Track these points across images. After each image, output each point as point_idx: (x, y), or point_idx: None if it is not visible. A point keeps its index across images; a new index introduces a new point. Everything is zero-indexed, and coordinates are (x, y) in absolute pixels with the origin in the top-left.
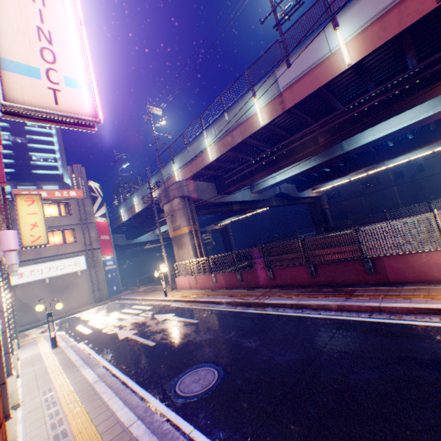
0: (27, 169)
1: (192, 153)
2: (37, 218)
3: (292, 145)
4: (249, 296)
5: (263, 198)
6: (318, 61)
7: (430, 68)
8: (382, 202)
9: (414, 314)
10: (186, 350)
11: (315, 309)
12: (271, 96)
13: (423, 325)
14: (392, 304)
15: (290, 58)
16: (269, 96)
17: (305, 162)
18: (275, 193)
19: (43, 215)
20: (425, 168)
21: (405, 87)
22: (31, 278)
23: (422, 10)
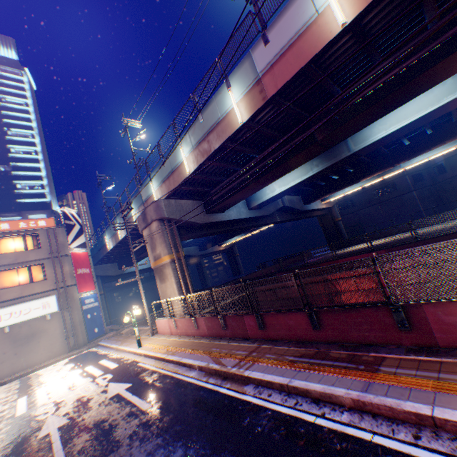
0: (11, 199)
1: (168, 166)
2: None
3: (284, 146)
4: (228, 358)
5: (263, 214)
6: (302, 28)
7: None
8: (402, 210)
9: None
10: None
11: (316, 401)
12: (248, 85)
13: None
14: None
15: (267, 31)
16: (246, 85)
17: (306, 168)
18: (277, 208)
19: None
20: (447, 168)
21: (425, 53)
22: None
23: None
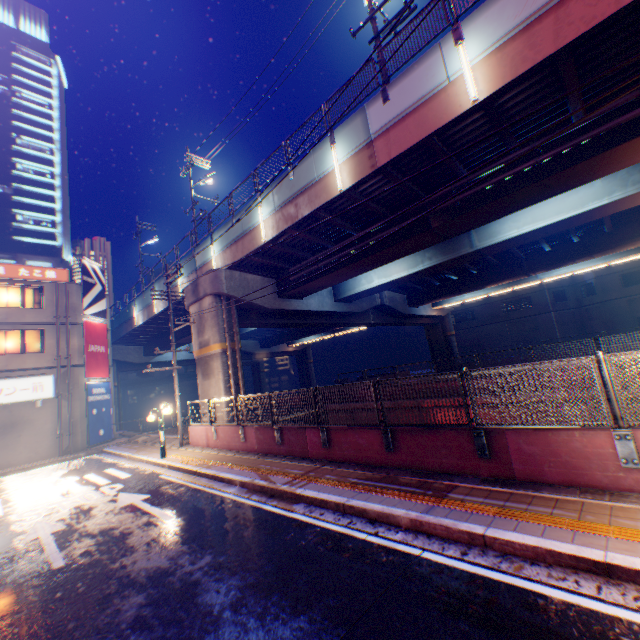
0: (6, 234)
1: (239, 227)
2: None
3: (391, 228)
4: (279, 475)
5: (354, 310)
6: (429, 94)
7: (604, 123)
8: (534, 334)
9: (548, 565)
10: (96, 594)
11: (373, 521)
12: (357, 146)
13: (562, 602)
14: (508, 533)
15: (389, 87)
16: (354, 146)
17: (416, 260)
18: (373, 305)
19: None
20: (597, 290)
21: (565, 149)
22: None
23: (593, 17)
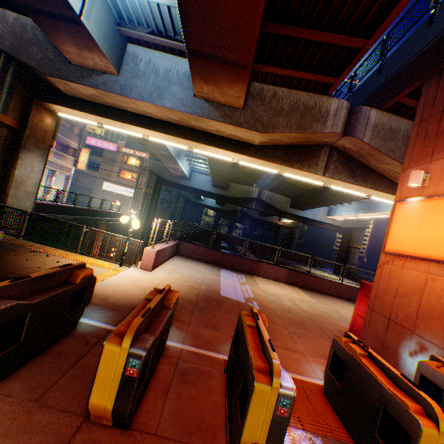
0: None
1: None
2: (86, 159)
3: None
4: None
5: (226, 195)
6: None
7: None
8: None
9: None
10: None
11: None
12: None
13: None
14: None
15: None
16: None
17: None
18: (247, 197)
19: (88, 158)
20: None
21: None
22: (111, 189)
23: None
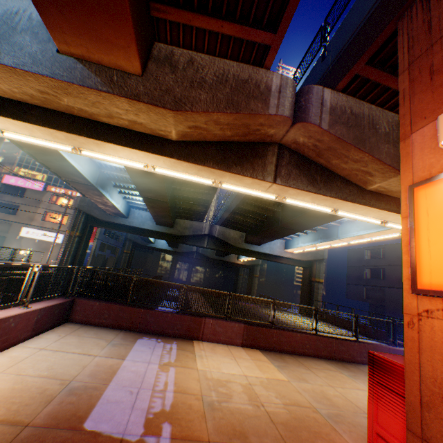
0: None
1: None
2: None
3: None
4: None
5: (173, 232)
6: None
7: None
8: None
9: None
10: None
11: None
12: None
13: None
14: None
15: None
16: None
17: None
18: (197, 233)
19: None
20: None
21: None
22: (32, 236)
23: None
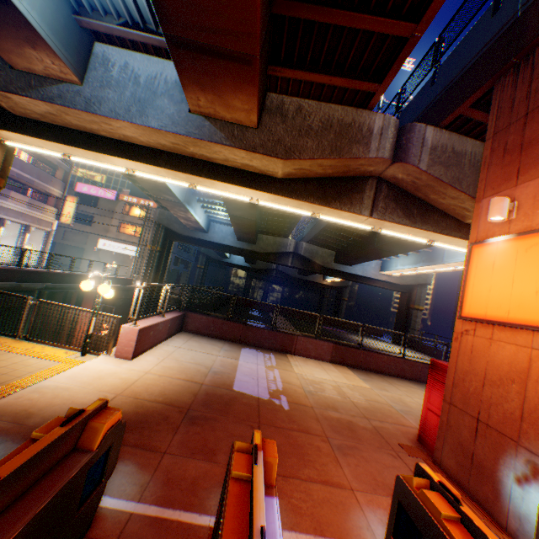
0: None
1: None
2: (72, 210)
3: None
4: None
5: (255, 249)
6: None
7: None
8: None
9: None
10: None
11: None
12: None
13: None
14: None
15: None
16: None
17: None
18: (281, 251)
19: (75, 209)
20: None
21: None
22: (108, 248)
23: None
